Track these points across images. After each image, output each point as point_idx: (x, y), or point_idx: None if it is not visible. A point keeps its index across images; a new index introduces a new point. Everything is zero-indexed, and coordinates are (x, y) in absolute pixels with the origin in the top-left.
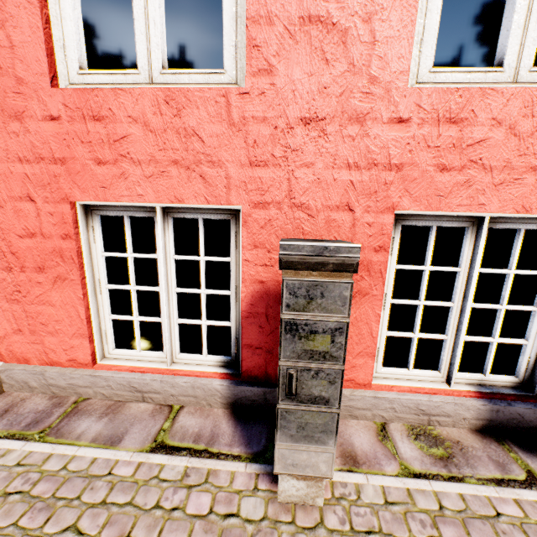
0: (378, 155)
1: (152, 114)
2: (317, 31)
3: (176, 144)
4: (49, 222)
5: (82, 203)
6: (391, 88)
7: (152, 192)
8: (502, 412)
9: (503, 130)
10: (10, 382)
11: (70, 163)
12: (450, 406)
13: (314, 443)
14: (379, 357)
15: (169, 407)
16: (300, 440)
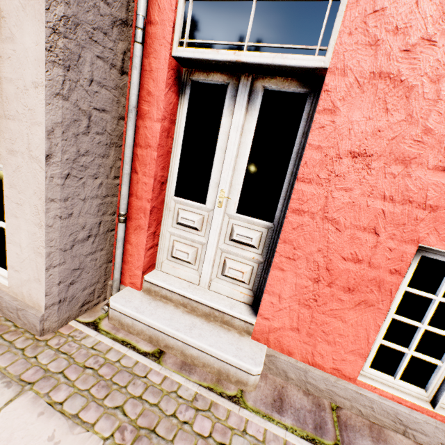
0: None
1: None
2: None
3: None
4: (382, 255)
5: (421, 245)
6: None
7: None
8: None
9: None
10: (269, 365)
11: (442, 212)
12: None
13: None
14: None
15: None
16: None
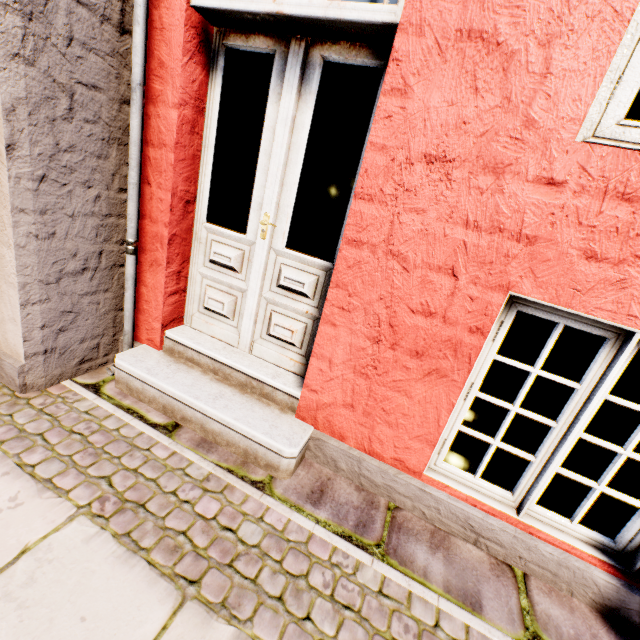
0: None
1: None
2: None
3: None
4: (461, 307)
5: (515, 294)
6: None
7: None
8: None
9: None
10: (316, 451)
11: (541, 245)
12: None
13: None
14: None
15: (509, 567)
16: None
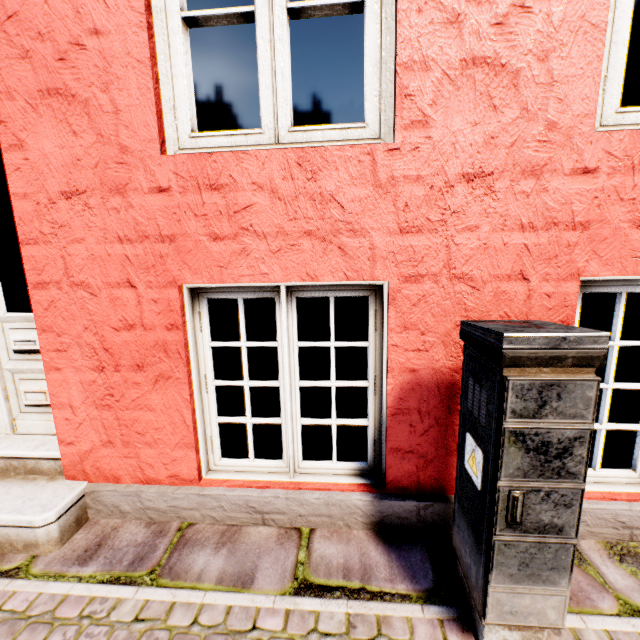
0: (559, 213)
1: (281, 179)
2: (482, 74)
3: (310, 212)
4: (151, 311)
5: (190, 286)
6: (573, 134)
7: (279, 269)
8: None
9: None
10: (97, 506)
11: (181, 240)
12: None
13: (540, 584)
14: None
15: (297, 530)
16: (522, 581)
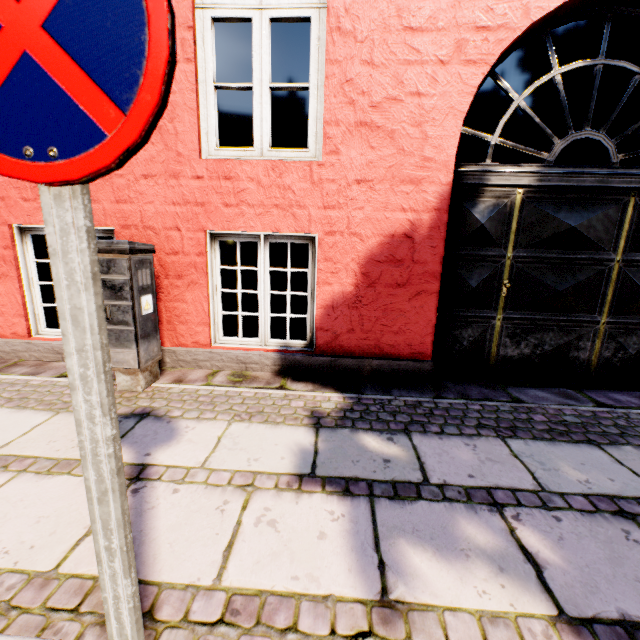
0: (190, 197)
1: None
2: None
3: None
4: None
5: (17, 226)
6: (190, 159)
7: None
8: (288, 360)
9: (255, 184)
10: None
11: (8, 200)
12: (257, 357)
13: (125, 348)
14: (219, 329)
15: None
16: (119, 347)
